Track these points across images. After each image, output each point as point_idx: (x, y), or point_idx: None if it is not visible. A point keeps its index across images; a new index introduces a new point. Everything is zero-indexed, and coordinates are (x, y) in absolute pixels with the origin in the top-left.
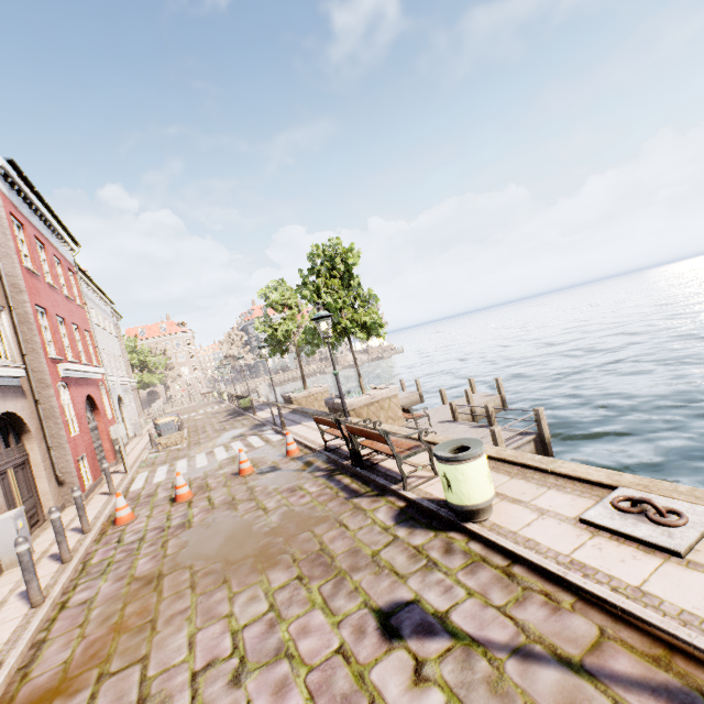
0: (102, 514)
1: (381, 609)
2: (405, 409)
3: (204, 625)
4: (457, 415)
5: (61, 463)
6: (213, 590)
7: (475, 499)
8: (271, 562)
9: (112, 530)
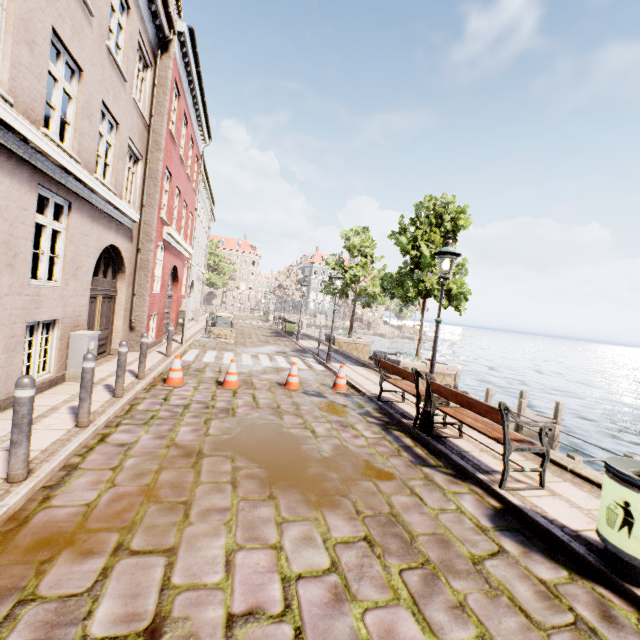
0: (156, 368)
1: None
2: None
3: (245, 544)
4: None
5: (137, 311)
6: (258, 500)
7: None
8: (327, 499)
9: (161, 386)
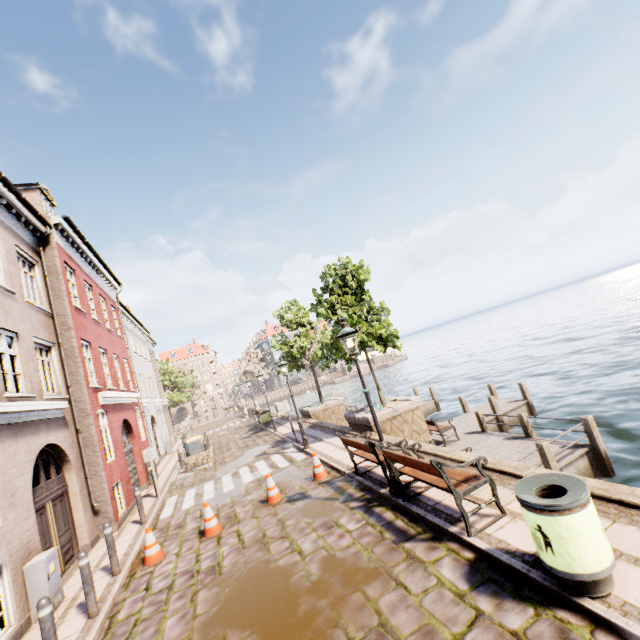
0: (132, 549)
1: None
2: (428, 421)
3: None
4: (485, 425)
5: (96, 492)
6: None
7: (591, 566)
8: None
9: (141, 572)
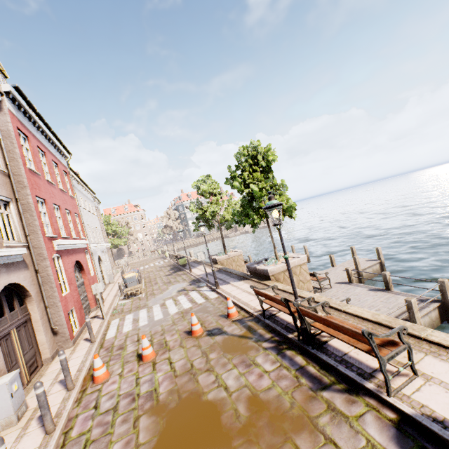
0: (84, 366)
1: None
2: (310, 273)
3: None
4: (352, 278)
5: (55, 318)
6: None
7: None
8: None
9: (91, 389)
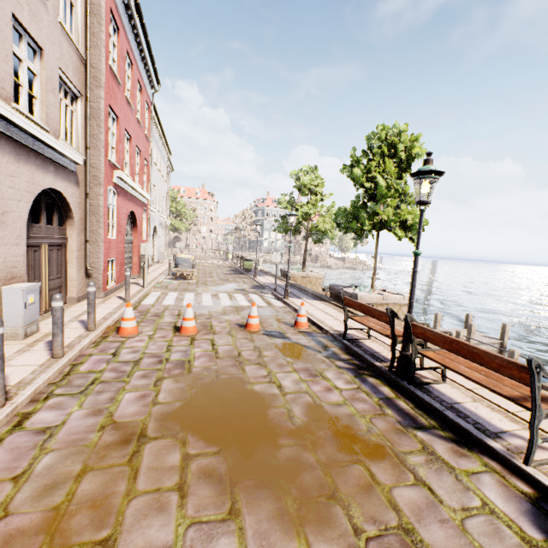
0: (111, 316)
1: None
2: None
3: None
4: None
5: (92, 258)
6: (214, 523)
7: None
8: (309, 508)
9: (113, 338)
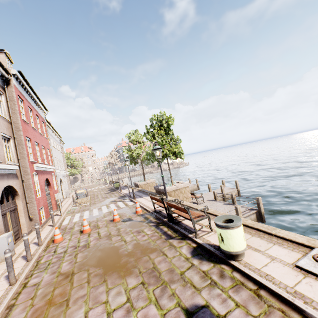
0: (48, 236)
1: (187, 309)
2: (192, 193)
3: (93, 306)
4: (216, 197)
5: (31, 210)
6: (98, 285)
7: (236, 249)
8: (128, 272)
9: (52, 245)
